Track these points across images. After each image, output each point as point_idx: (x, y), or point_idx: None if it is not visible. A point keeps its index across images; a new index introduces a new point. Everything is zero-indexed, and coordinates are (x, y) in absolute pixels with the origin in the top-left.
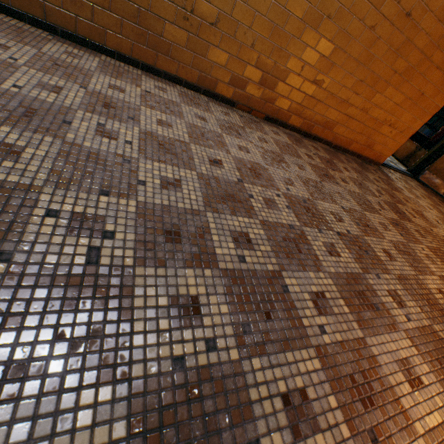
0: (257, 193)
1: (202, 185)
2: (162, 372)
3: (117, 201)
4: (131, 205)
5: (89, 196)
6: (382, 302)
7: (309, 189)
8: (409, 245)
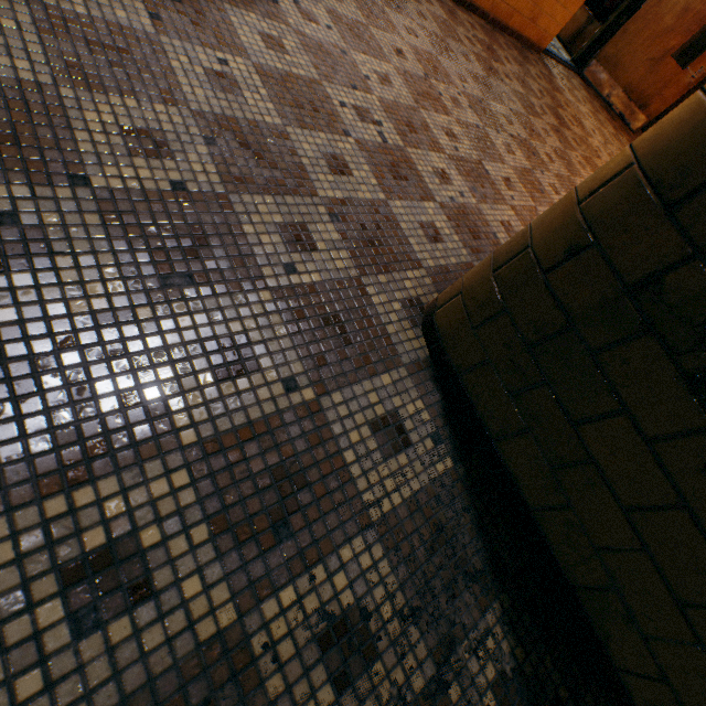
0: (443, 91)
1: (403, 82)
2: (447, 203)
3: (365, 97)
4: (374, 100)
5: (348, 91)
6: (545, 190)
7: (480, 88)
8: (566, 152)
